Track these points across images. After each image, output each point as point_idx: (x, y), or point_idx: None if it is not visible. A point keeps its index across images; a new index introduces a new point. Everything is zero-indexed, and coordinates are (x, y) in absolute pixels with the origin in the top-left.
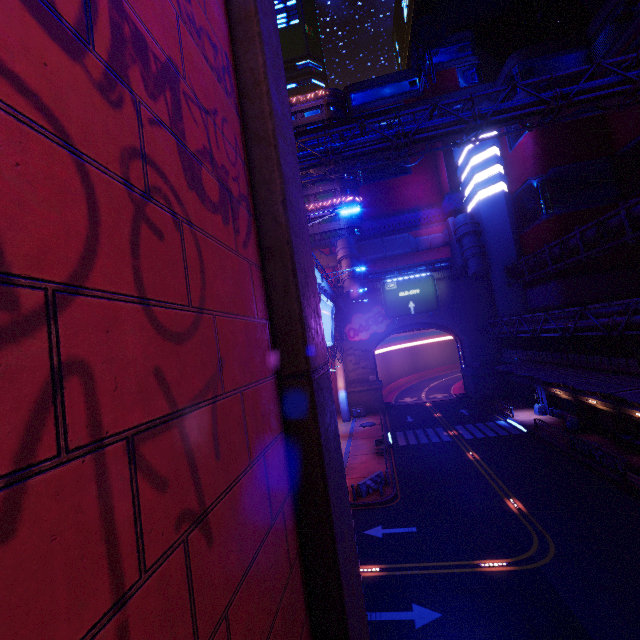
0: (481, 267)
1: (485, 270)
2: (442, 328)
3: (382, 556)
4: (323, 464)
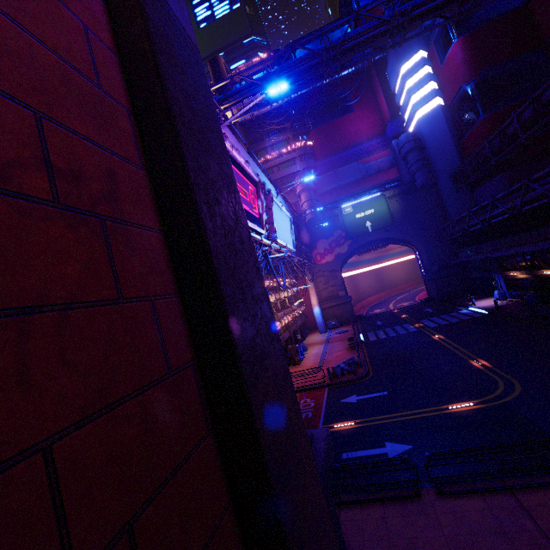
0: (427, 177)
1: (432, 180)
2: (399, 241)
3: (357, 414)
4: (146, 22)
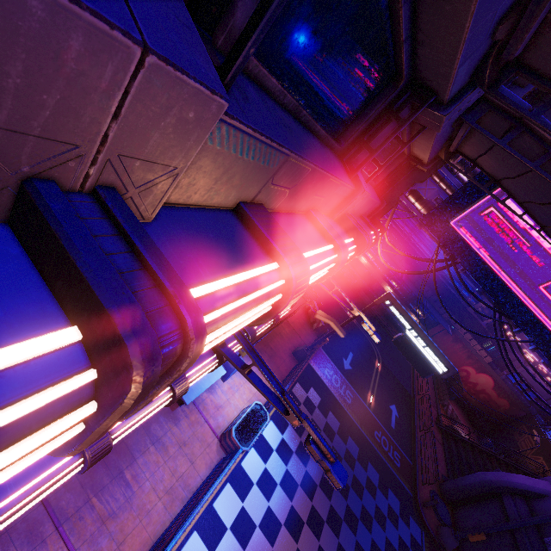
0: None
1: None
2: None
3: (364, 384)
4: None
